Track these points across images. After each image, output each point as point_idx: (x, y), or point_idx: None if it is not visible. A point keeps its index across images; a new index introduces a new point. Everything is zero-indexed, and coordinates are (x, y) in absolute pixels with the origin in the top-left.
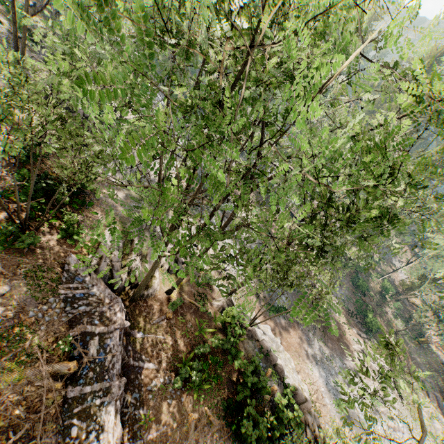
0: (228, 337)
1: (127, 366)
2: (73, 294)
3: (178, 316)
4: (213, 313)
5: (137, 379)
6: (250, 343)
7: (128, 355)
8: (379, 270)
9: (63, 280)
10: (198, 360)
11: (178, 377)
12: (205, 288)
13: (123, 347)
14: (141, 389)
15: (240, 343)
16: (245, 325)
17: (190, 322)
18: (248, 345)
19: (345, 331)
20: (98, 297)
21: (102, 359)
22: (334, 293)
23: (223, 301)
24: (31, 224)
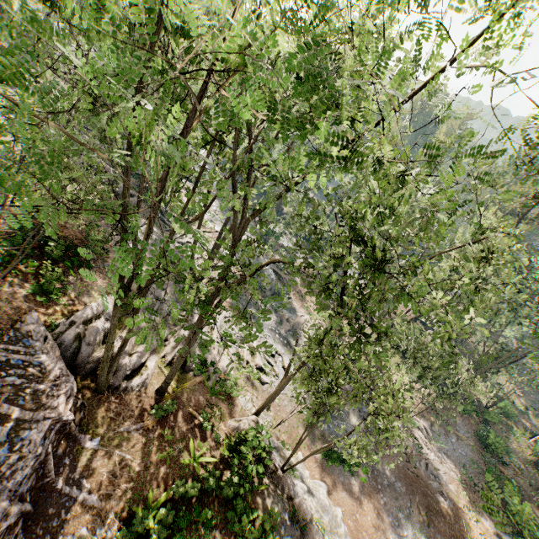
0: (231, 475)
1: (50, 490)
2: (8, 358)
3: (164, 430)
4: (224, 439)
5: (57, 516)
6: (277, 500)
7: (59, 472)
8: (528, 425)
9: (5, 339)
10: (175, 508)
11: (125, 527)
12: (222, 400)
13: (51, 452)
14: (58, 538)
15: (257, 496)
16: (273, 466)
17: (181, 443)
18: (271, 503)
19: (470, 524)
20: (42, 370)
21: (1, 458)
22: (446, 451)
23: (245, 422)
24: (1, 271)
